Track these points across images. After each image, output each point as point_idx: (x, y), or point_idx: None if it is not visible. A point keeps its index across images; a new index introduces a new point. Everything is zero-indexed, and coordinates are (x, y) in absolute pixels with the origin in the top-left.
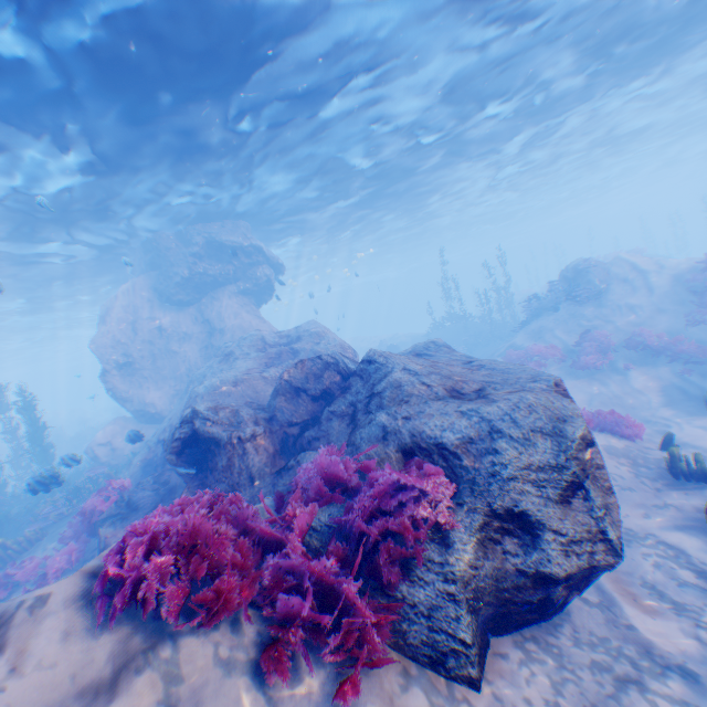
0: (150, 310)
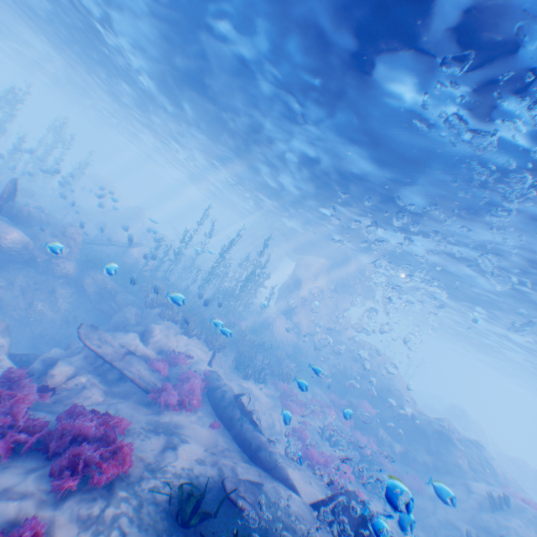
0: (322, 280)
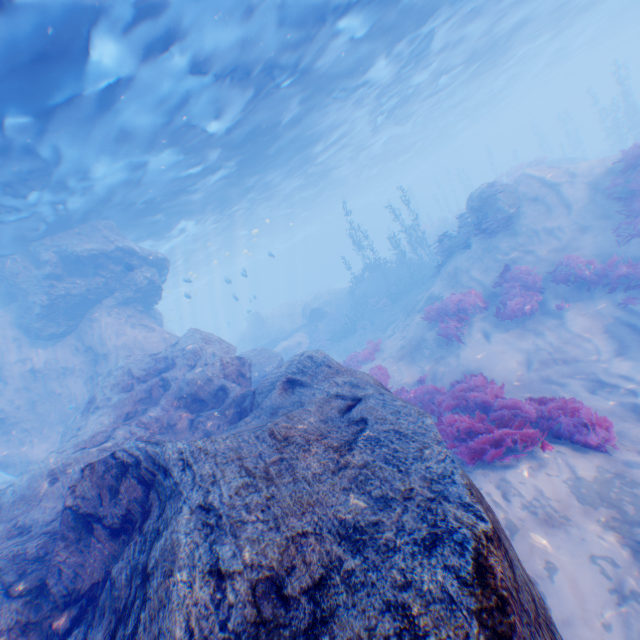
0: (17, 350)
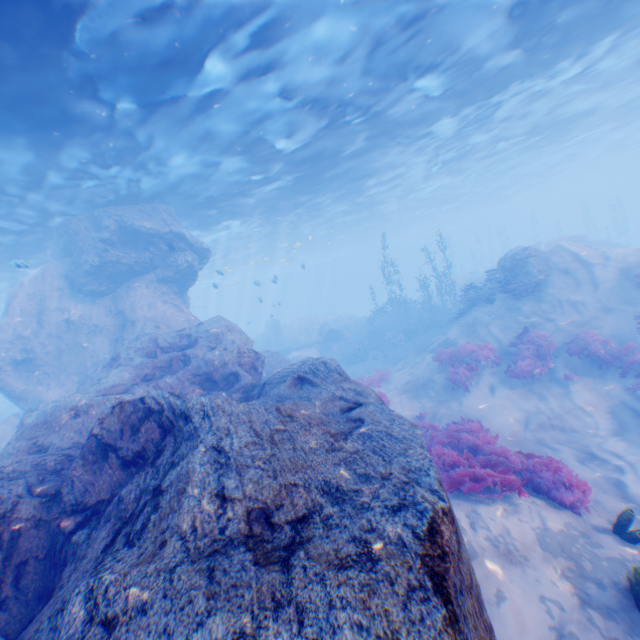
0: (59, 300)
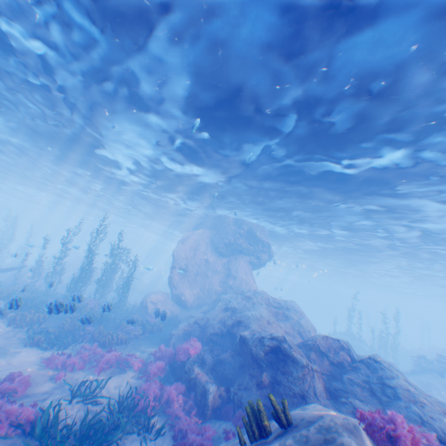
0: (204, 248)
